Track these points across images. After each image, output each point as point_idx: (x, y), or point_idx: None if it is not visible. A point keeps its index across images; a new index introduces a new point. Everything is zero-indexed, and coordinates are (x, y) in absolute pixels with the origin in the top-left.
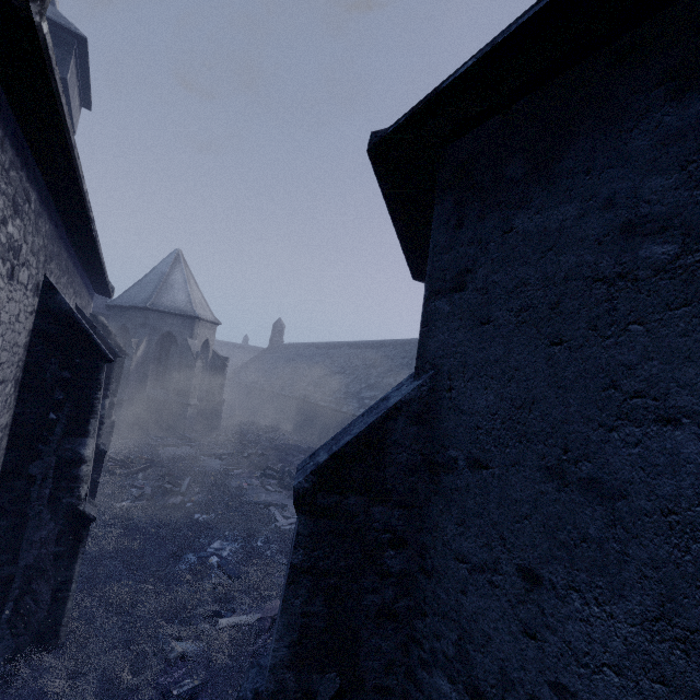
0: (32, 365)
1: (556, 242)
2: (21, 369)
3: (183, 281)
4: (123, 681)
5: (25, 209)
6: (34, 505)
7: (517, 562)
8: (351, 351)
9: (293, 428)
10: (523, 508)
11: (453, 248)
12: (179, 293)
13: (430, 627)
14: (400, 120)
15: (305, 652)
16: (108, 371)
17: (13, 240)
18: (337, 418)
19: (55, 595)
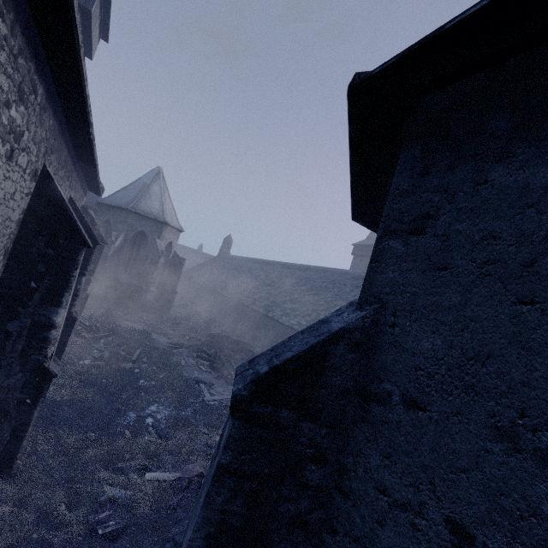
0: (22, 239)
1: (539, 199)
2: (12, 240)
3: (159, 193)
4: (58, 516)
5: (31, 99)
6: (7, 357)
7: (447, 513)
8: (282, 270)
9: (227, 322)
10: (461, 460)
11: (415, 193)
12: (155, 202)
13: (339, 545)
14: (390, 61)
15: (219, 546)
16: (88, 254)
17: (15, 124)
18: (263, 320)
19: (14, 433)
